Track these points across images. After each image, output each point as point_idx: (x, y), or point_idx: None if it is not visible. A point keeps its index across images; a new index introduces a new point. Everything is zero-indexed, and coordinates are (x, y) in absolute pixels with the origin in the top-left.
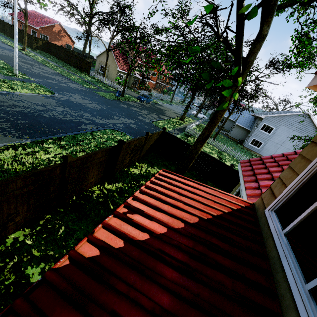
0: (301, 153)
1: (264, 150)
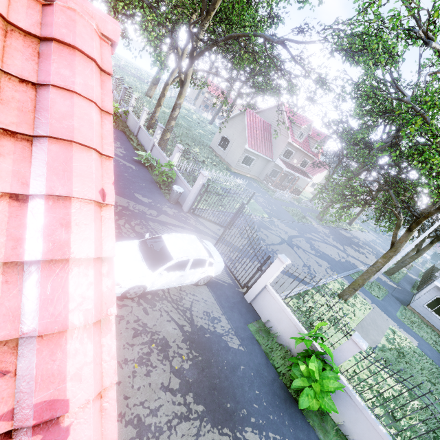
0: None
1: None
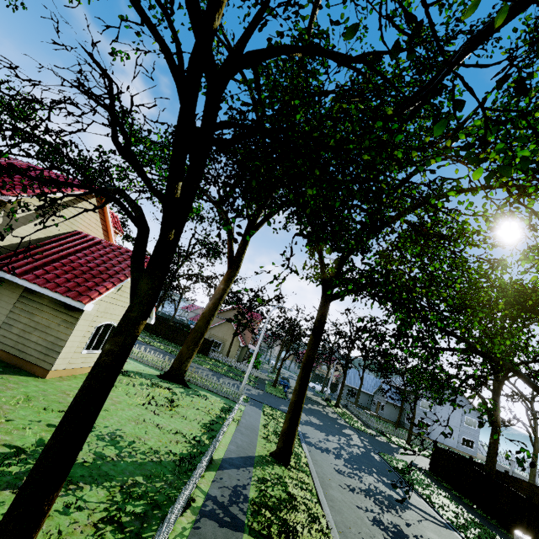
0: None
1: (434, 432)
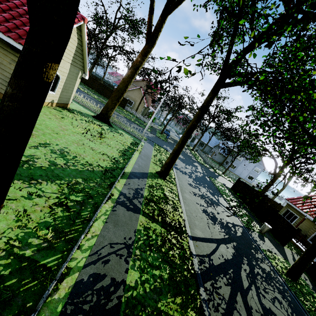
0: None
1: (236, 171)
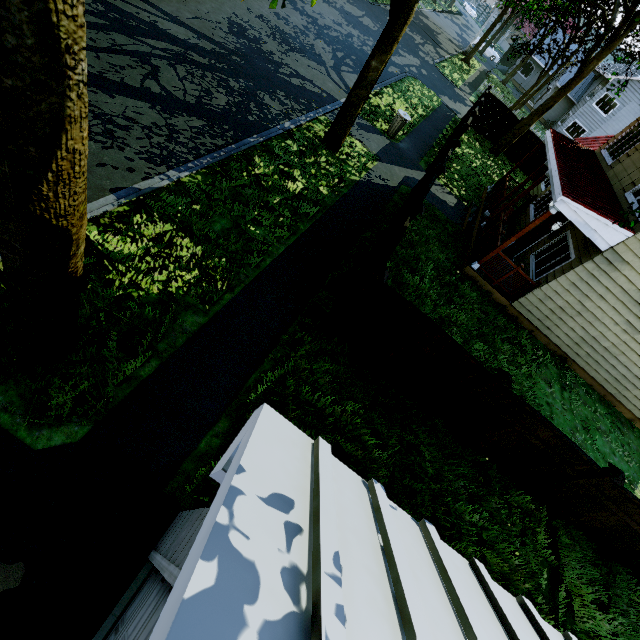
0: (629, 125)
1: None
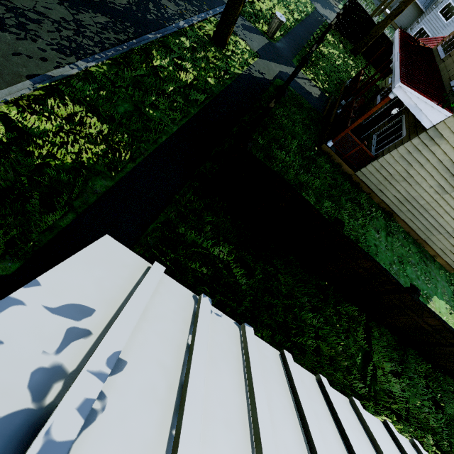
0: None
1: None
